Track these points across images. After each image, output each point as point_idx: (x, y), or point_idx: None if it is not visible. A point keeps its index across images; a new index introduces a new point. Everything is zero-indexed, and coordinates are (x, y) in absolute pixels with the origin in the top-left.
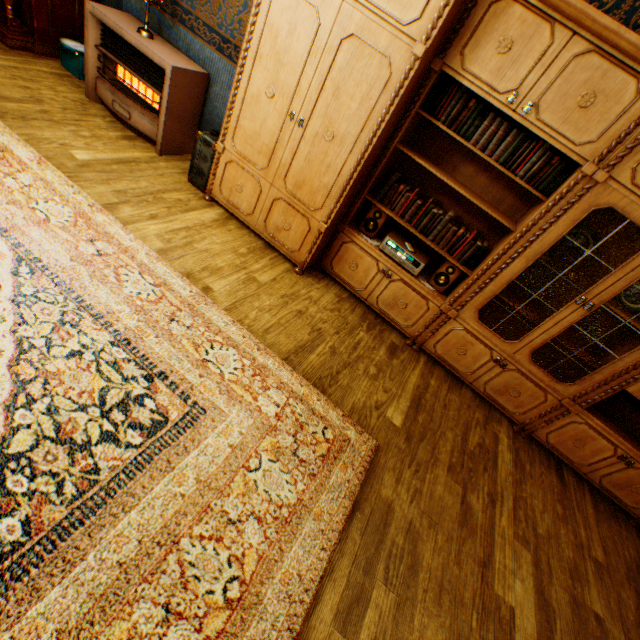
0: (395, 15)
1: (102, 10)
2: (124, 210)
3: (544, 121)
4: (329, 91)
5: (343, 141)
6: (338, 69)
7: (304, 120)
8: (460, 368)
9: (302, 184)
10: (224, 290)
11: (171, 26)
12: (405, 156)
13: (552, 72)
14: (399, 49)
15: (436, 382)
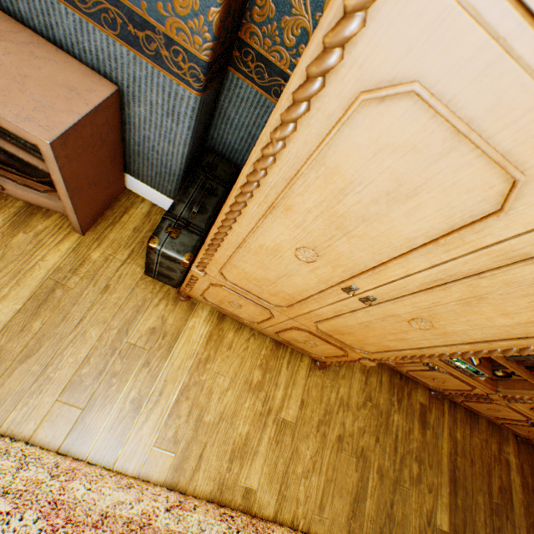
0: None
1: None
2: (96, 425)
3: None
4: (454, 293)
5: (447, 334)
6: (502, 279)
7: (374, 298)
8: (483, 412)
9: (346, 333)
10: (263, 477)
11: None
12: None
13: None
14: None
15: (460, 431)
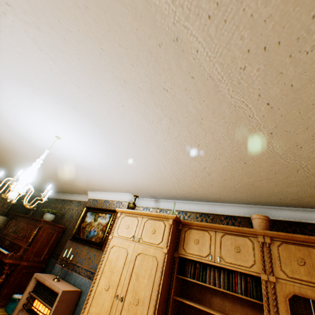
0: (154, 242)
1: (41, 274)
2: None
3: (228, 261)
4: (134, 277)
5: (144, 301)
6: (136, 266)
7: (123, 296)
8: None
9: None
10: None
11: (70, 273)
12: (182, 303)
13: (217, 243)
14: (158, 252)
15: None
